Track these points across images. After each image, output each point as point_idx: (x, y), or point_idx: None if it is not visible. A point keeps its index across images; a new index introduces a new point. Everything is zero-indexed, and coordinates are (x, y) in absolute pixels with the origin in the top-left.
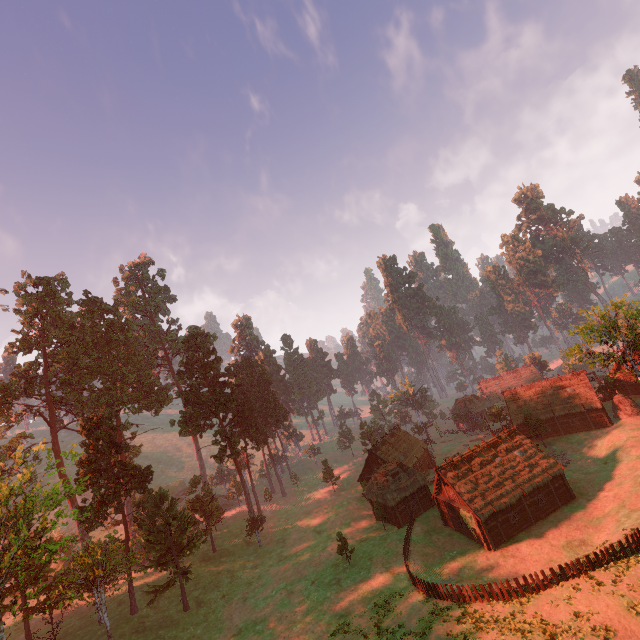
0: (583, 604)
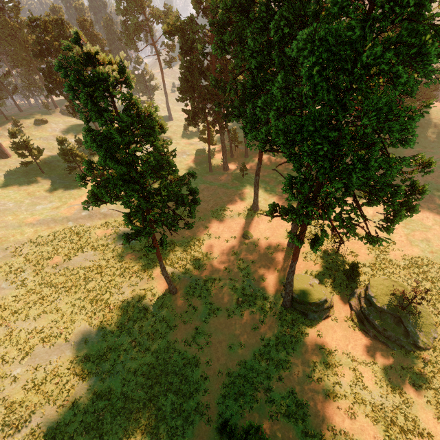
0: None
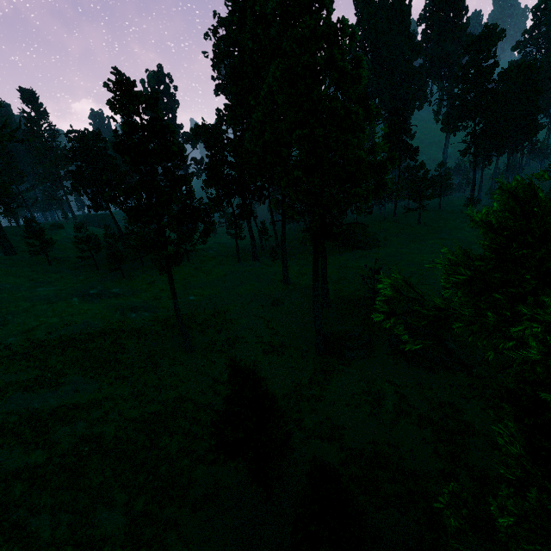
0: None
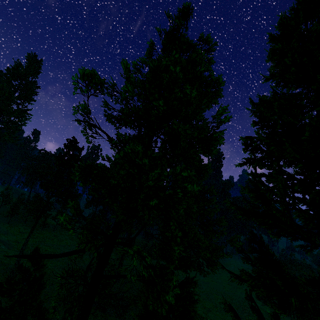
0: None
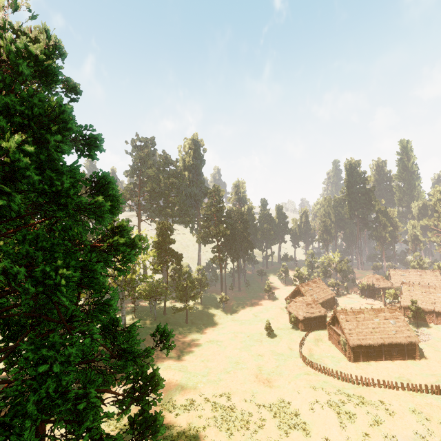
0: (387, 399)
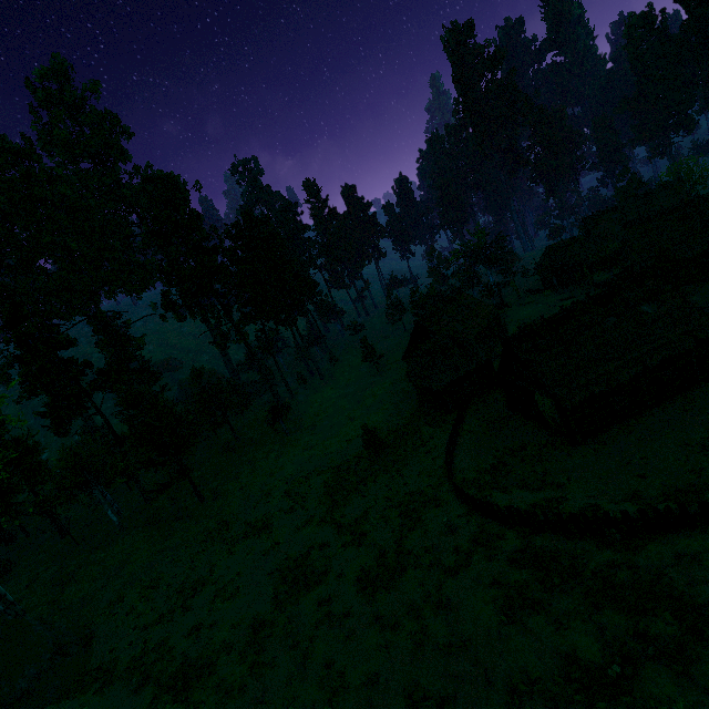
0: None
